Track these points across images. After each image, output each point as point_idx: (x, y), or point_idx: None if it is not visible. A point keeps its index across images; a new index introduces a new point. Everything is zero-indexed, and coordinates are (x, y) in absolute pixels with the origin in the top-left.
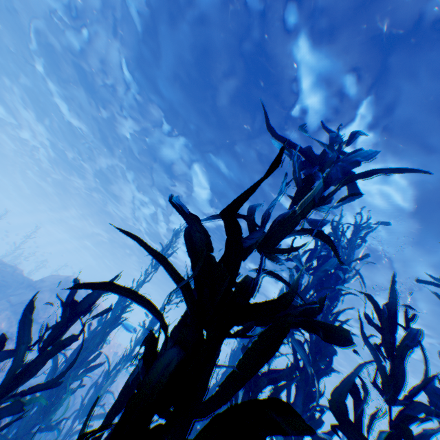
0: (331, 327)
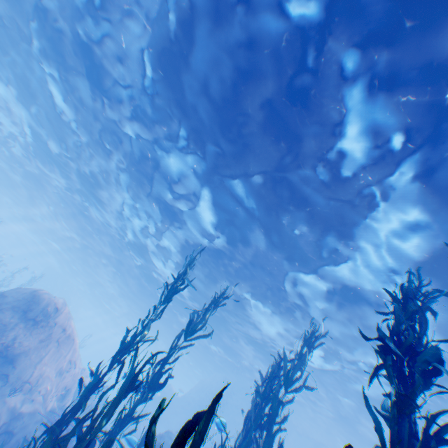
0: None
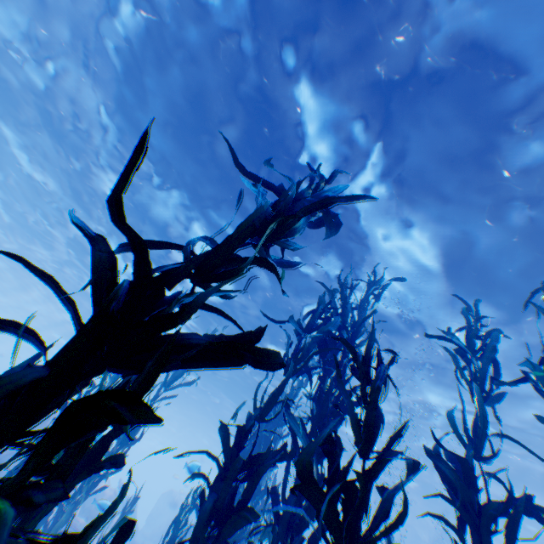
0: (258, 352)
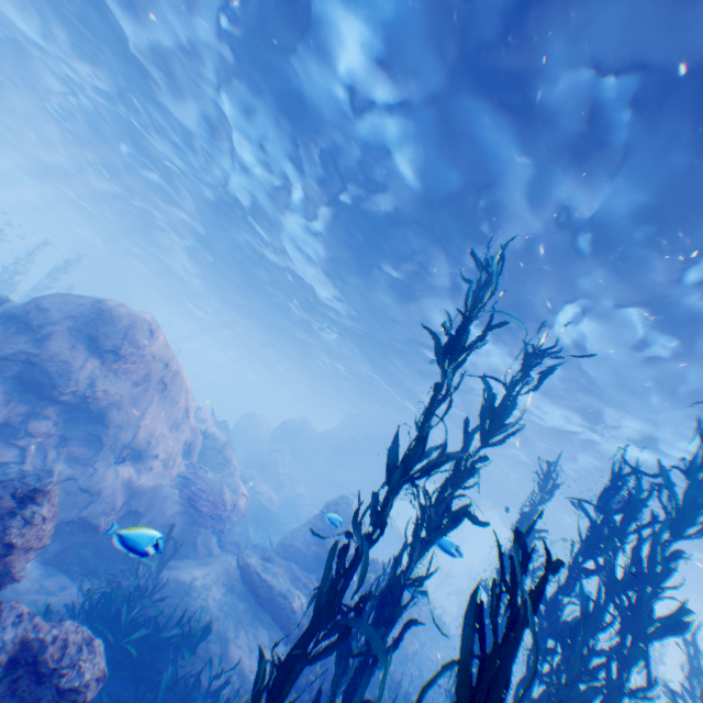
0: None
